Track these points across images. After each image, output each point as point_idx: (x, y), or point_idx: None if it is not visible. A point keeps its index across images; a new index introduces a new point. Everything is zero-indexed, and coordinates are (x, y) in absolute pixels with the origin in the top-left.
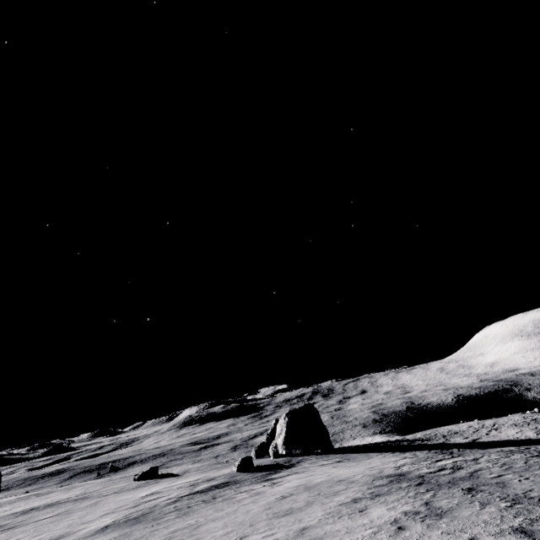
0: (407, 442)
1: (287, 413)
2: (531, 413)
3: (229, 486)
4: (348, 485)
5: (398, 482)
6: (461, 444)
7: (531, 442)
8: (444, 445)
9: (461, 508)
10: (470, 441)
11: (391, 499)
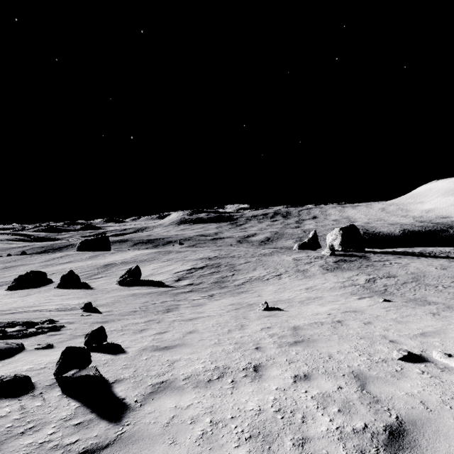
0: (418, 253)
1: (340, 229)
2: None
3: (356, 261)
4: None
5: None
6: None
7: None
8: None
9: None
10: None
11: None
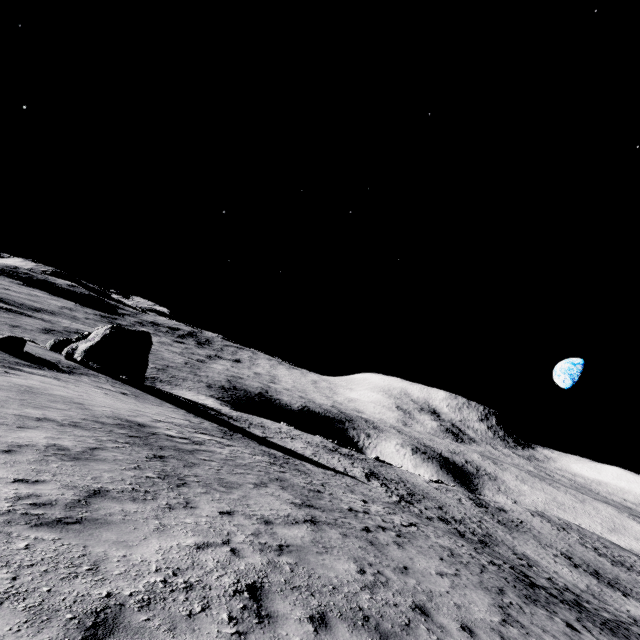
0: (216, 413)
1: (113, 327)
2: (330, 442)
3: None
4: (73, 409)
5: (123, 428)
6: (254, 435)
7: (301, 457)
8: (239, 429)
9: (111, 463)
10: (263, 436)
11: (78, 433)
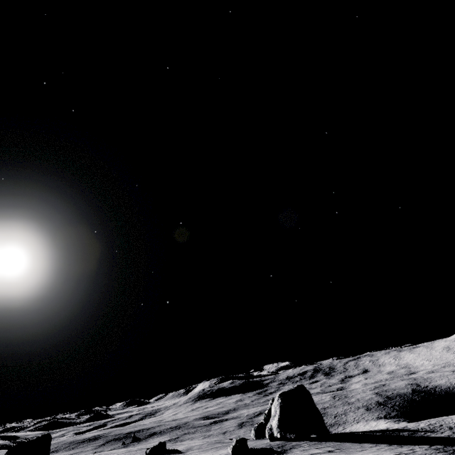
0: (408, 433)
1: (280, 395)
2: None
3: None
4: None
5: None
6: None
7: None
8: (448, 440)
9: None
10: None
11: None
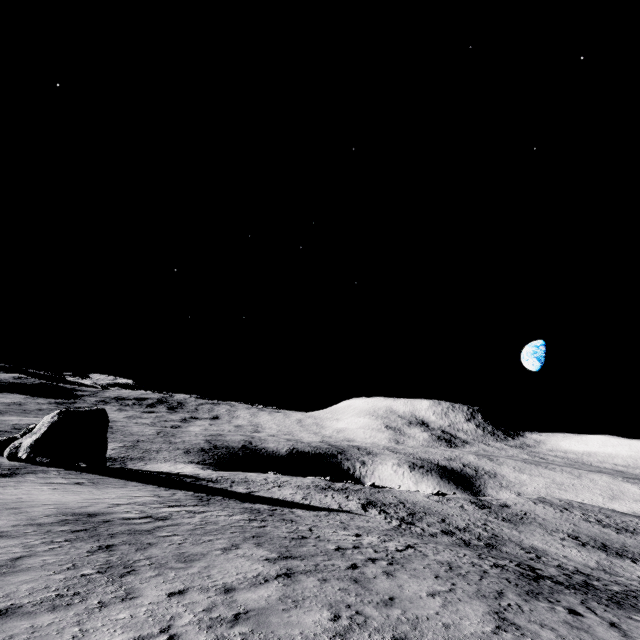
0: (193, 479)
1: (61, 412)
2: (322, 480)
3: None
4: (4, 516)
5: (67, 523)
6: (236, 493)
7: (290, 505)
8: (219, 491)
9: (36, 570)
10: (247, 492)
11: (2, 544)
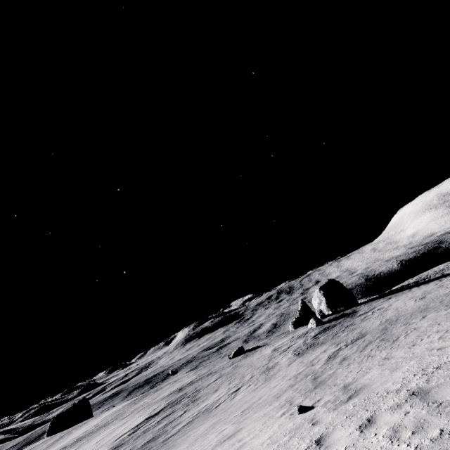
0: (413, 283)
1: (320, 288)
2: None
3: (338, 325)
4: None
5: None
6: None
7: None
8: (448, 274)
9: None
10: None
11: None
